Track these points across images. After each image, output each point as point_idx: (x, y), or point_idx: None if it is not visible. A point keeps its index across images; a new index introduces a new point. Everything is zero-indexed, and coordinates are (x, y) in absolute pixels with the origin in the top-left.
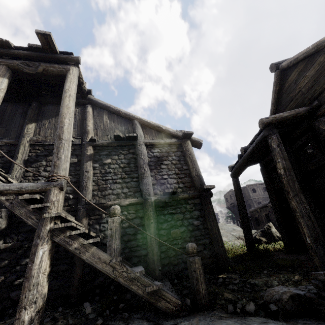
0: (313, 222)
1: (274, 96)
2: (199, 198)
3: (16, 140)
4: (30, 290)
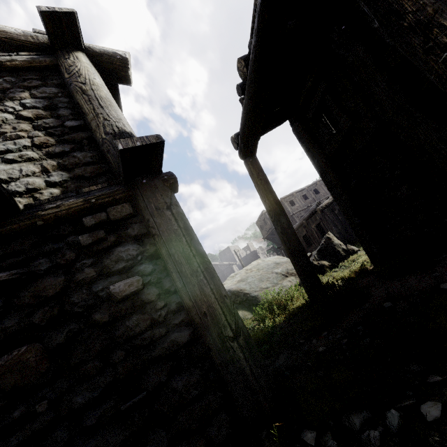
0: None
1: None
2: (131, 203)
3: None
4: None
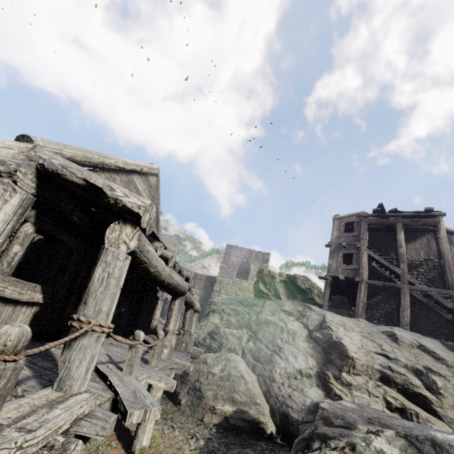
0: None
1: None
2: None
3: (394, 257)
4: None
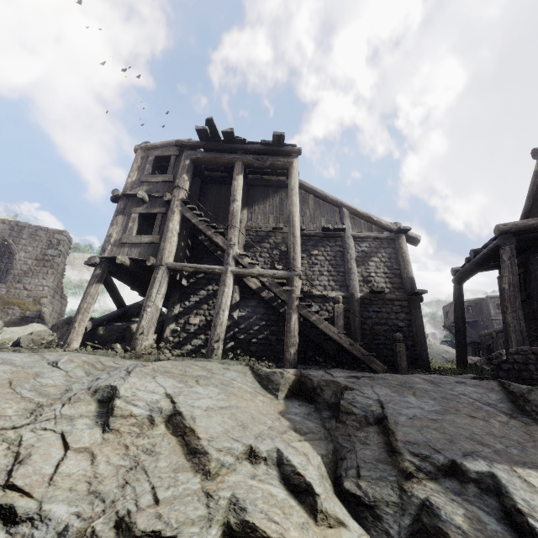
0: (523, 337)
1: (532, 188)
2: (407, 301)
3: None
4: (291, 338)
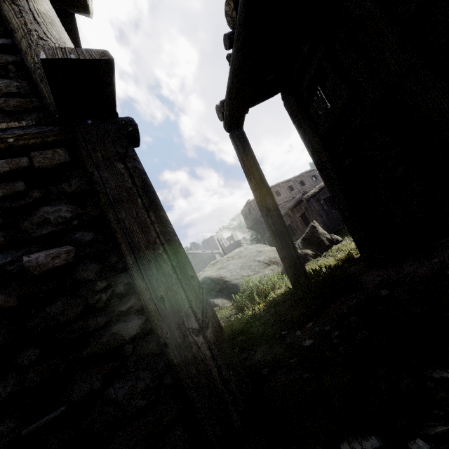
0: None
1: None
2: (70, 150)
3: None
4: None
